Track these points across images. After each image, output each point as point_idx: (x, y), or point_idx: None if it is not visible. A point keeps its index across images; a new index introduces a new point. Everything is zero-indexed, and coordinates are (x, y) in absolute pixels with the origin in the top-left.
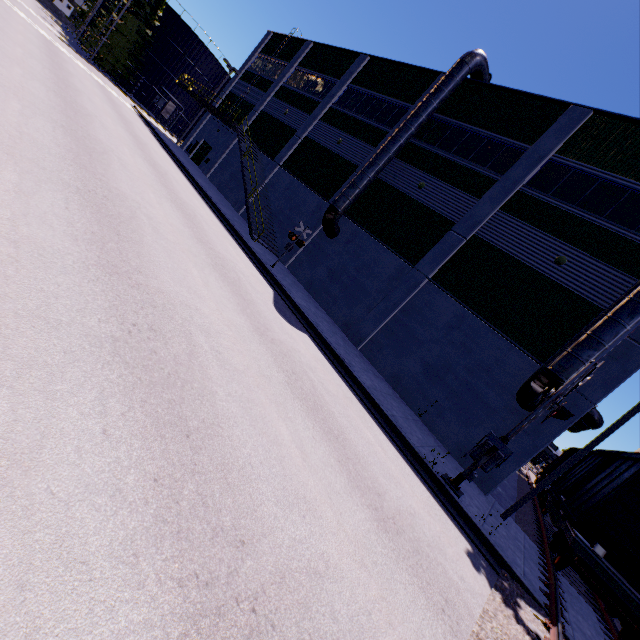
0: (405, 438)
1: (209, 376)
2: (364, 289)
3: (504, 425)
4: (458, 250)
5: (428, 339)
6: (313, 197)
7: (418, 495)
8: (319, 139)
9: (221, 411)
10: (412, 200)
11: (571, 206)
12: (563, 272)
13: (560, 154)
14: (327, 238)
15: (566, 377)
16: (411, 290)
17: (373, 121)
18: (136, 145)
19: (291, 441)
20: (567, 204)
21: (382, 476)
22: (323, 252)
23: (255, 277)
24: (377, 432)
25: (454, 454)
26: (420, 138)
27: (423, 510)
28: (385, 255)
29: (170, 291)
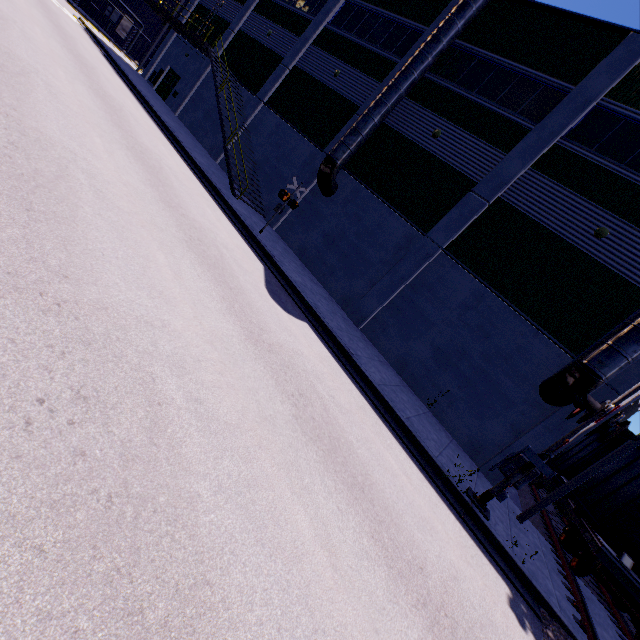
0: (425, 450)
1: (185, 463)
2: (366, 259)
3: (523, 419)
4: (479, 216)
5: (440, 320)
6: (305, 144)
7: (452, 535)
8: (311, 70)
9: (208, 539)
10: (425, 152)
11: (619, 166)
12: (603, 247)
13: (611, 98)
14: (322, 196)
15: (605, 374)
16: (422, 262)
17: (378, 47)
18: (78, 68)
19: (314, 538)
20: (615, 163)
21: (416, 528)
22: (317, 213)
23: (241, 249)
24: (397, 450)
25: (465, 448)
26: (436, 72)
27: (461, 560)
28: (391, 219)
29: (119, 302)
